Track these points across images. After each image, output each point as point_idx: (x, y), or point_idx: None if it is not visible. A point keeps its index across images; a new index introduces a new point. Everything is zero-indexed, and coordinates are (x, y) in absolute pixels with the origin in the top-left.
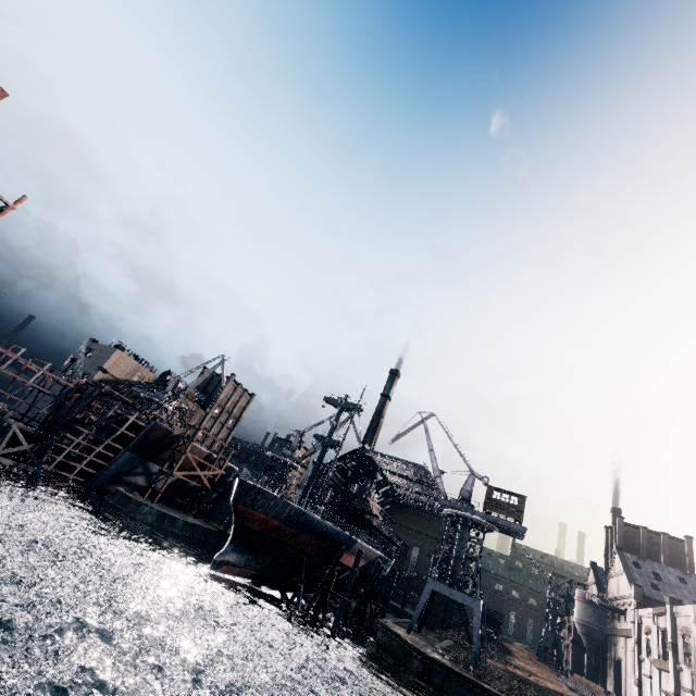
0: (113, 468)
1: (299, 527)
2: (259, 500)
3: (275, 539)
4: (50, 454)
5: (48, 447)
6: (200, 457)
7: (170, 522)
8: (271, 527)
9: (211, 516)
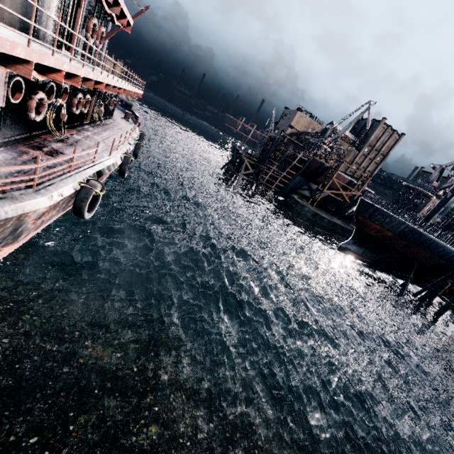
0: (291, 185)
1: (412, 242)
2: (375, 216)
3: (388, 245)
4: (262, 175)
5: (260, 171)
6: (344, 182)
7: (319, 219)
8: (385, 236)
9: (350, 220)
